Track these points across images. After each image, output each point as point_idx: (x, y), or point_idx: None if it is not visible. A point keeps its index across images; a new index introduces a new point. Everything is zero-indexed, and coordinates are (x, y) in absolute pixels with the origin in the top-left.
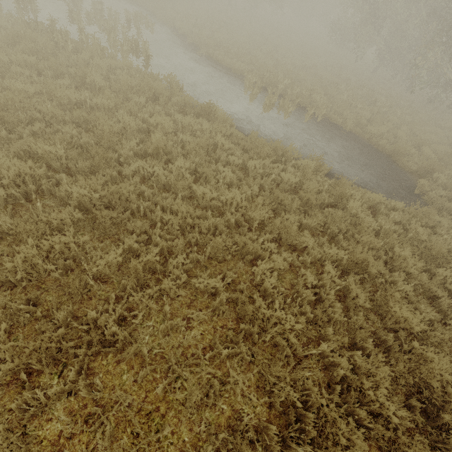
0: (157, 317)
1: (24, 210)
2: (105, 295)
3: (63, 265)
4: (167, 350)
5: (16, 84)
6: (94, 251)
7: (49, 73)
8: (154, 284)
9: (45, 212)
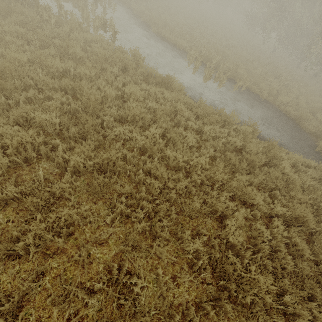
0: (149, 277)
1: (24, 173)
2: (103, 258)
3: (65, 231)
4: (162, 311)
5: (11, 53)
6: (92, 216)
7: (37, 43)
8: (147, 249)
9: (44, 176)
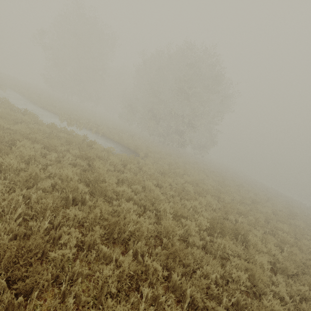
0: None
1: None
2: None
3: None
4: None
5: None
6: None
7: None
8: None
9: None
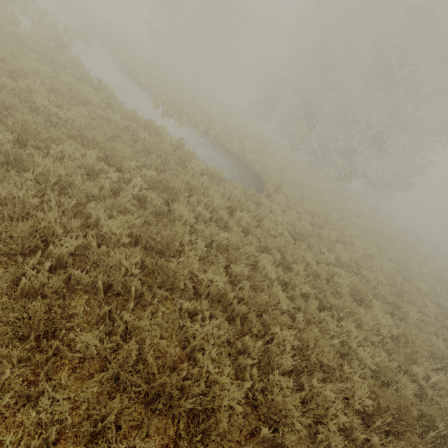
0: None
1: None
2: None
3: None
4: None
5: None
6: None
7: None
8: None
9: None
